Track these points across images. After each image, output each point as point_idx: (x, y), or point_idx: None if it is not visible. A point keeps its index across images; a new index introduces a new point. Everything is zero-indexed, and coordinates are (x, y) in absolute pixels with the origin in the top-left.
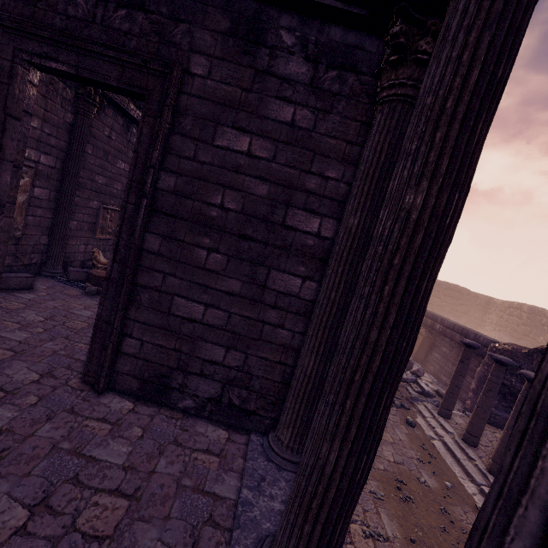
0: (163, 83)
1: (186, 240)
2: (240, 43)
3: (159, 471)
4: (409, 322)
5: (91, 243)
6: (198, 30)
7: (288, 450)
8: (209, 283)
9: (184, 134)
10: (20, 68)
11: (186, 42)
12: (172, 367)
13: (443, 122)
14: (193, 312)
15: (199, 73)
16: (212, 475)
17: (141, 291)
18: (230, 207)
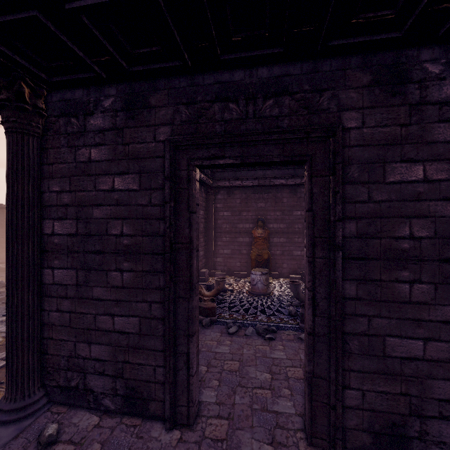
0: (322, 145)
1: (382, 278)
2: (385, 88)
3: None
4: None
5: None
6: (342, 92)
7: None
8: (420, 316)
9: (353, 181)
10: (193, 172)
11: (333, 105)
12: (404, 414)
13: None
14: (411, 349)
15: (352, 126)
16: None
17: (348, 339)
18: (421, 235)
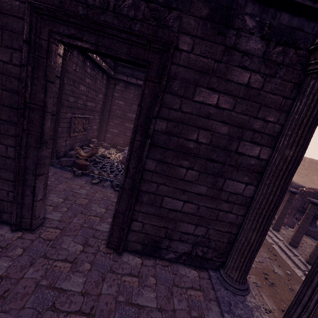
0: (159, 57)
1: (172, 162)
2: (215, 26)
3: (177, 308)
4: None
5: (68, 140)
6: (185, 16)
7: (236, 283)
8: (186, 189)
9: (173, 93)
10: (53, 45)
11: (176, 25)
12: (162, 237)
13: None
14: (176, 205)
15: (184, 48)
16: (204, 306)
17: (143, 194)
18: (202, 141)
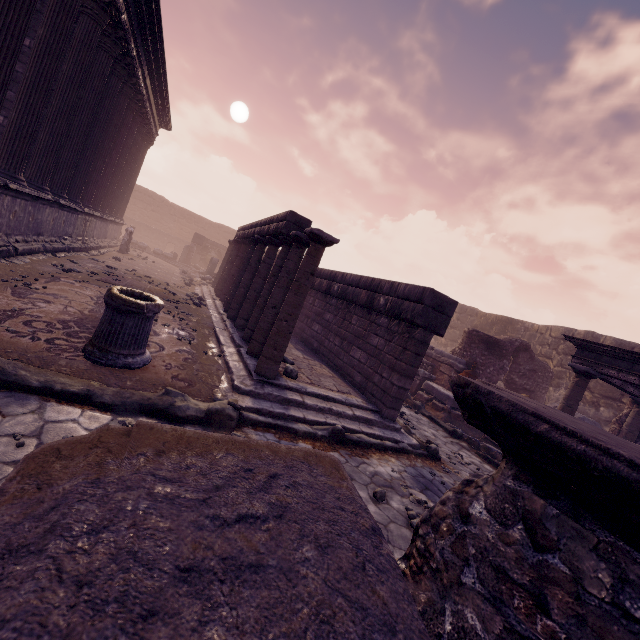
0: None
1: None
2: None
3: None
4: (64, 101)
5: None
6: None
7: (50, 189)
8: (7, 106)
9: None
10: None
11: None
12: None
13: (72, 49)
14: None
15: None
16: None
17: None
18: (19, 71)
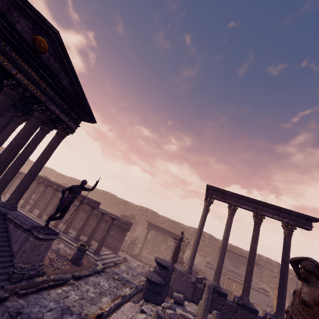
0: None
1: None
2: None
3: None
4: None
5: None
6: None
7: None
8: None
9: None
10: None
11: None
12: None
13: None
14: None
15: None
16: None
17: None
18: None
